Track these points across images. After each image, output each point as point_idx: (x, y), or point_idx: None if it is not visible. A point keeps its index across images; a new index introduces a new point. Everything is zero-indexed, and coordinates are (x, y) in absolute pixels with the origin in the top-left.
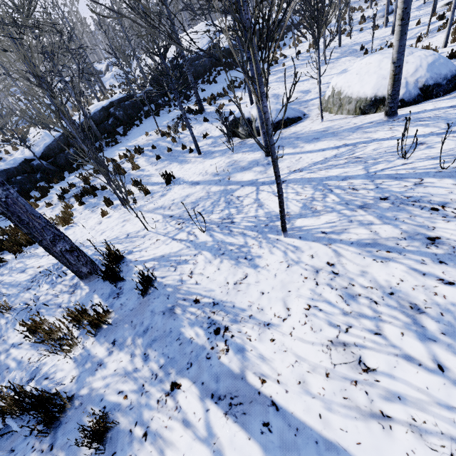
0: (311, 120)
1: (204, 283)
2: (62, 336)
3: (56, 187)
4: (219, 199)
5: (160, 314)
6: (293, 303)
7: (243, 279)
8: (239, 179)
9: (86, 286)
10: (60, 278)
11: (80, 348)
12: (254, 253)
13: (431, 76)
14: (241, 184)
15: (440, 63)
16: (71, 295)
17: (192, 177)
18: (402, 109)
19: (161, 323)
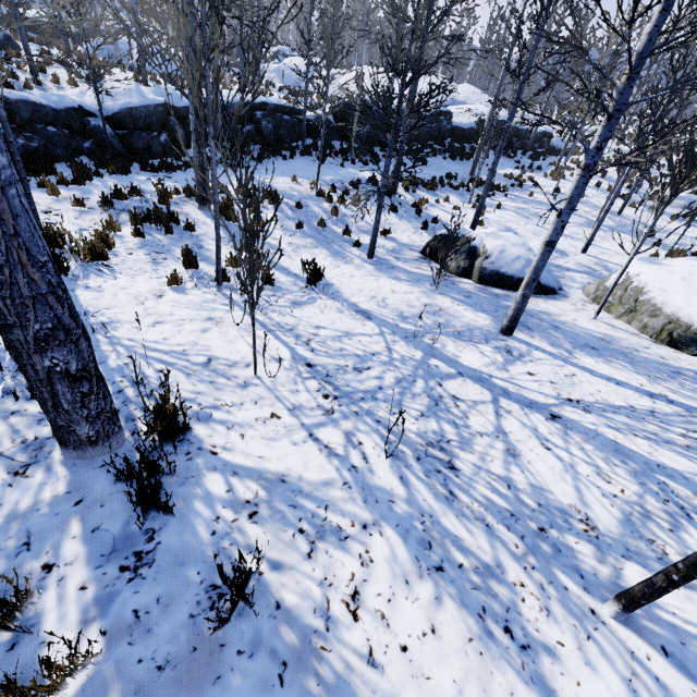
0: (574, 306)
1: (393, 670)
2: None
3: (107, 180)
4: (413, 380)
5: None
6: None
7: None
8: (452, 353)
9: (64, 470)
10: (12, 398)
11: None
12: (533, 625)
13: None
14: (457, 369)
15: None
16: (13, 479)
17: (356, 295)
18: None
19: None
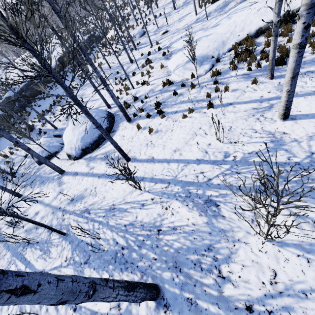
0: (59, 156)
1: None
2: None
3: None
4: None
5: None
6: None
7: None
8: None
9: None
10: None
11: None
12: None
13: (83, 144)
14: None
15: (87, 136)
16: None
17: None
18: (75, 162)
19: None
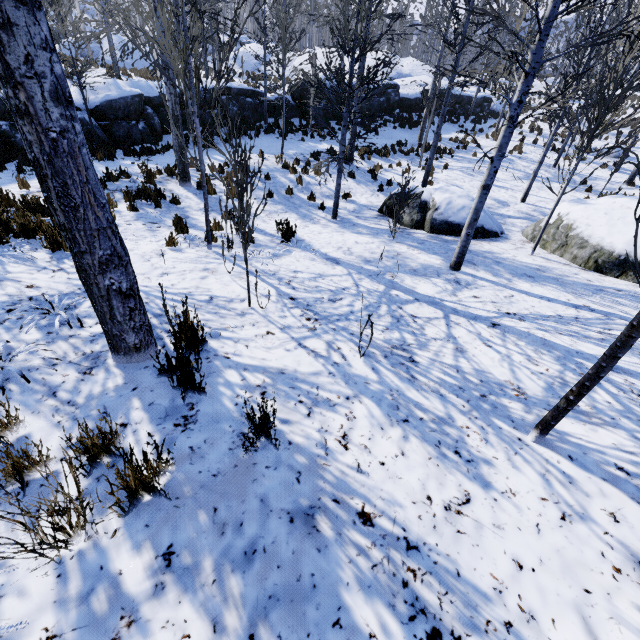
0: (514, 245)
1: (376, 474)
2: (42, 478)
3: (97, 165)
4: (378, 305)
5: (283, 518)
6: (608, 633)
7: (463, 504)
8: (409, 285)
9: (119, 370)
10: (67, 327)
11: (82, 535)
12: (475, 449)
13: None
14: (414, 296)
15: None
16: (83, 376)
17: (325, 247)
18: None
19: (287, 548)
